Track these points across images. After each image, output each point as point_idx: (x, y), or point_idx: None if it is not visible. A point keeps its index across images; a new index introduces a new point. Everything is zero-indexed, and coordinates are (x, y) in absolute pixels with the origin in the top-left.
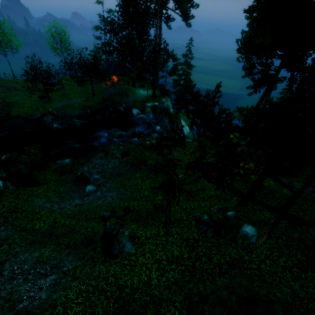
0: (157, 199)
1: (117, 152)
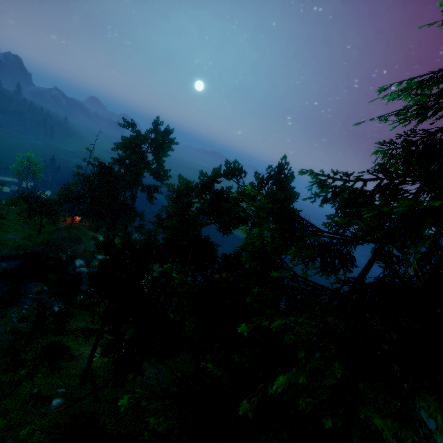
0: (20, 373)
1: (16, 316)
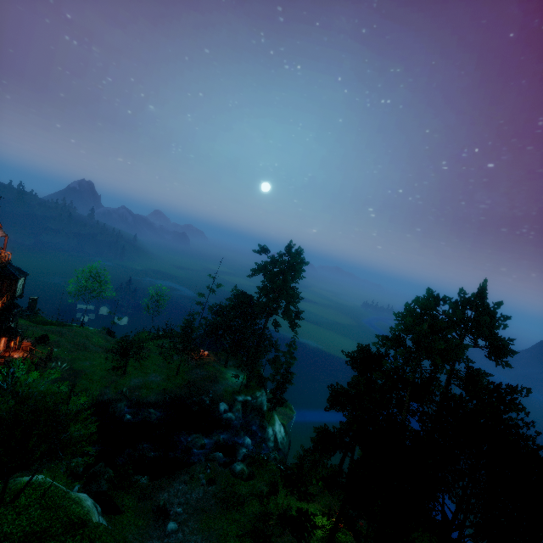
0: None
1: (203, 477)
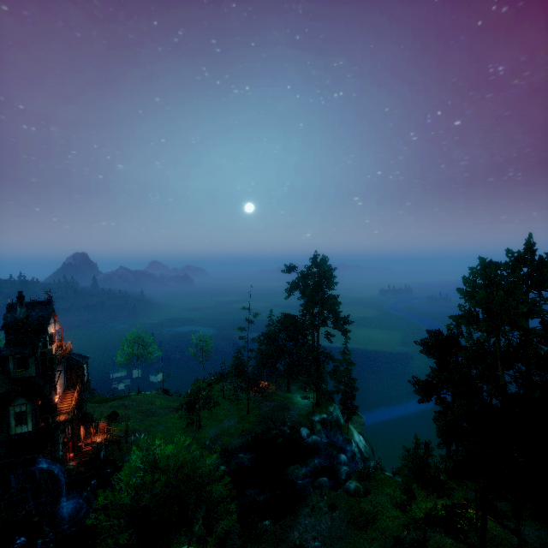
0: None
1: (323, 505)
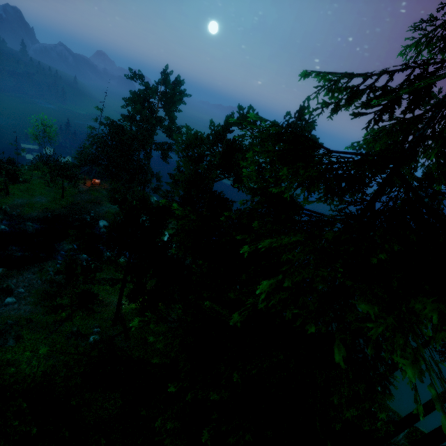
0: (62, 316)
1: (52, 270)
